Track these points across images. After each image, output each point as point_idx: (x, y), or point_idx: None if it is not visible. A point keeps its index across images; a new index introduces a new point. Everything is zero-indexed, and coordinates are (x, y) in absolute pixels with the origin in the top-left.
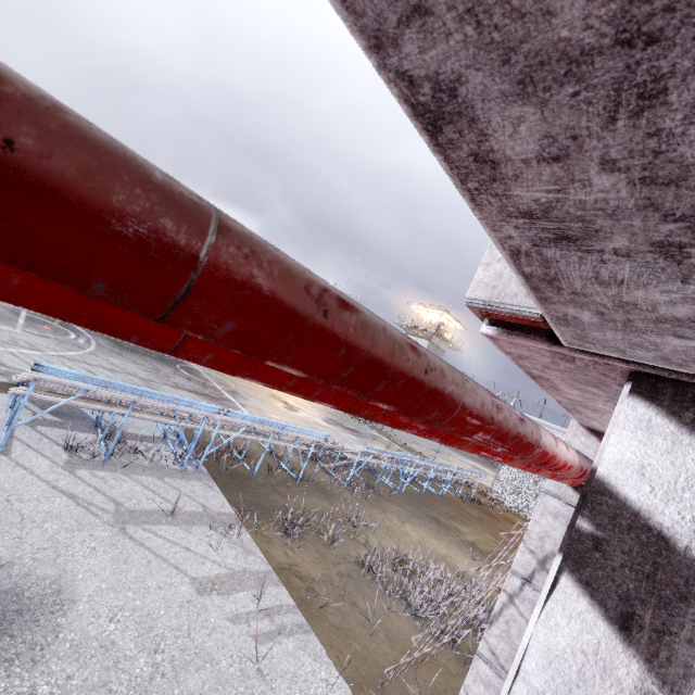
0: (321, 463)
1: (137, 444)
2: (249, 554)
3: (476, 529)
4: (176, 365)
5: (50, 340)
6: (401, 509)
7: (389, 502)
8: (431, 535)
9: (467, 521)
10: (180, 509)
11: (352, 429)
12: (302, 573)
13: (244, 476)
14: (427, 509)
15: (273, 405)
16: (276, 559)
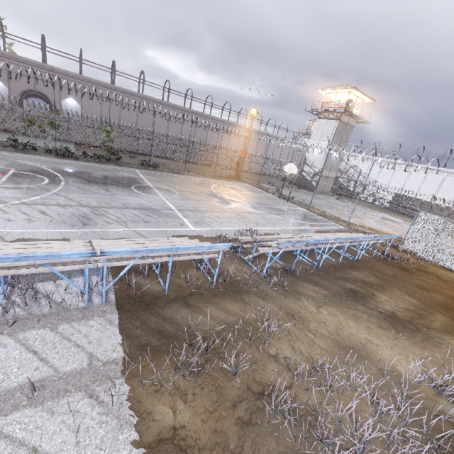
0: (242, 255)
1: (48, 286)
2: (122, 428)
3: (393, 292)
4: (131, 186)
5: (21, 190)
6: (318, 289)
7: (306, 283)
8: (349, 316)
9: (384, 284)
10: (57, 372)
11: (276, 209)
12: (188, 441)
13: (157, 294)
14: (344, 281)
15: (208, 203)
16: (158, 425)
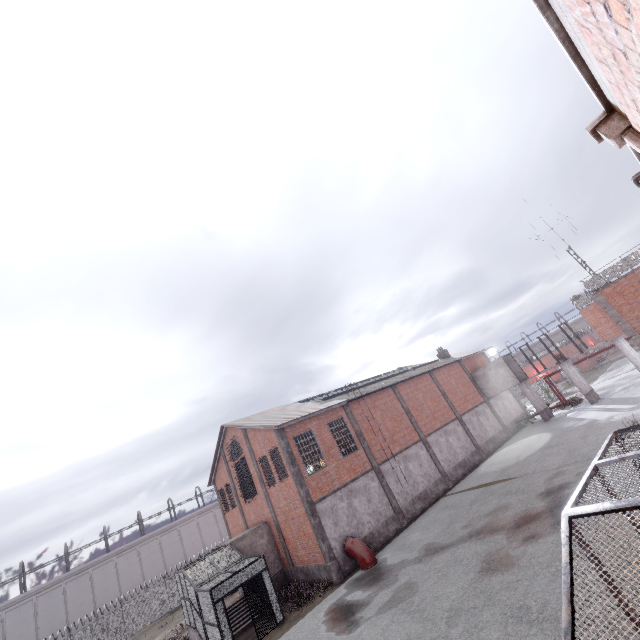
0: None
1: None
2: None
3: None
4: None
5: None
6: None
7: None
8: None
9: None
10: None
11: None
12: None
13: None
14: None
15: None
16: None
